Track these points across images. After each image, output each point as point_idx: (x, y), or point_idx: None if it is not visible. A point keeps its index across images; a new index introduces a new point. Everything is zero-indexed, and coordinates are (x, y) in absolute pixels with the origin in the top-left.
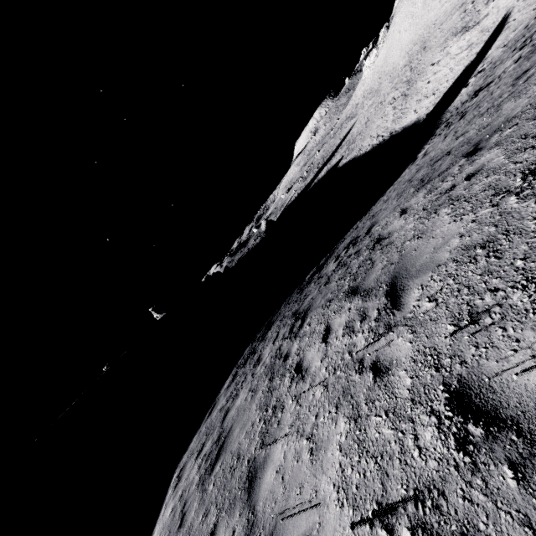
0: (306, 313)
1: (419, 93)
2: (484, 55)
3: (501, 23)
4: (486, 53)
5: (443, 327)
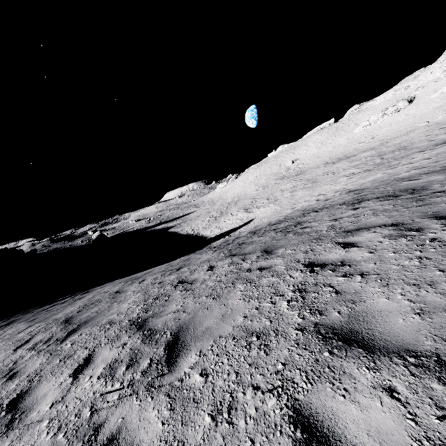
0: (12, 323)
1: (219, 223)
2: (237, 229)
3: (250, 221)
4: (238, 229)
5: (11, 342)
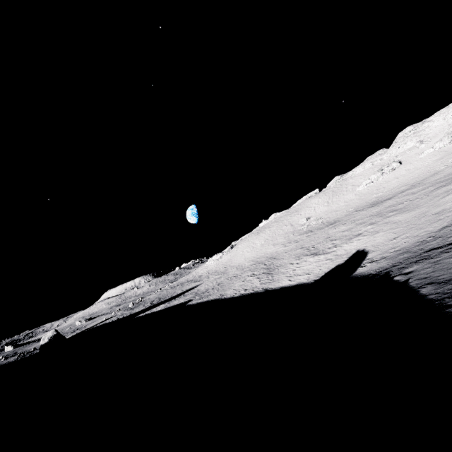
0: None
1: (286, 273)
2: (362, 258)
3: (358, 252)
4: (362, 258)
5: None
